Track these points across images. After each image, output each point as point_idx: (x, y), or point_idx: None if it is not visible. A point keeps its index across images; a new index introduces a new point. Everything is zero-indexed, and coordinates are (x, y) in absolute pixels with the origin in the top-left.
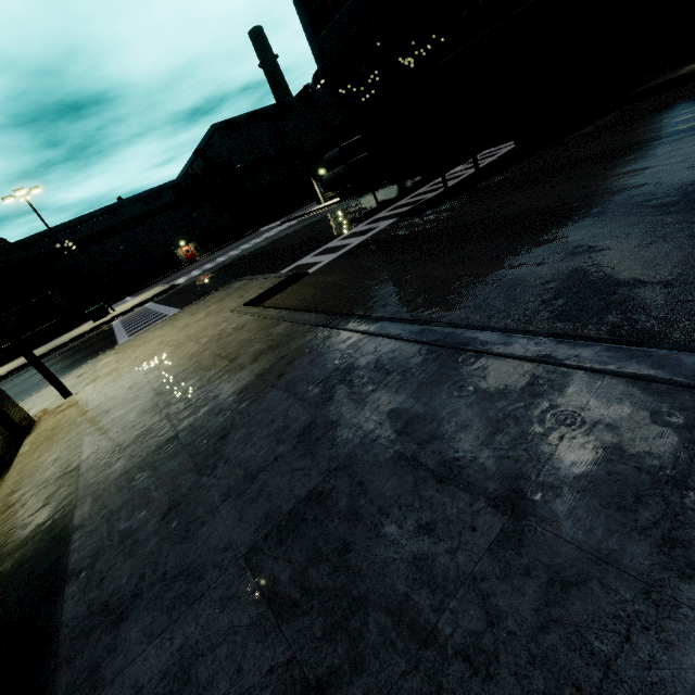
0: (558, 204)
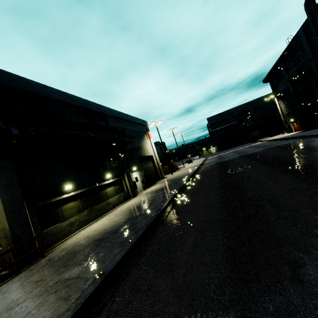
0: None
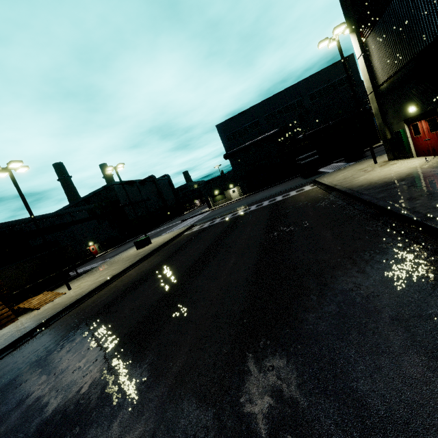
0: None
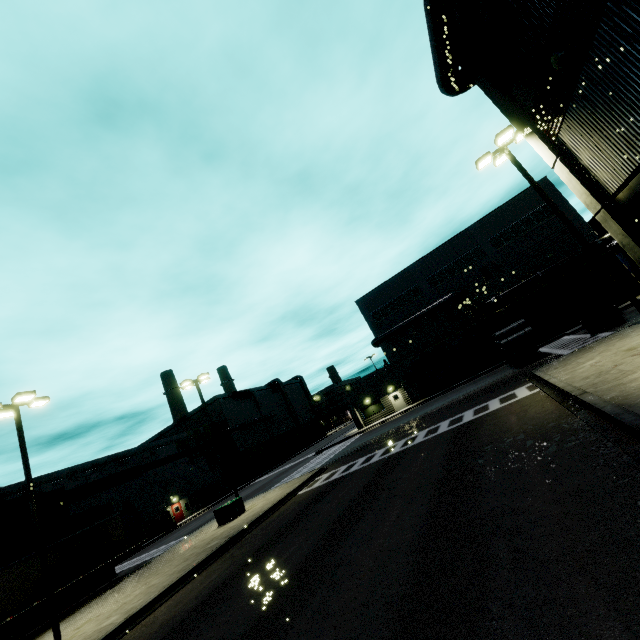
0: None
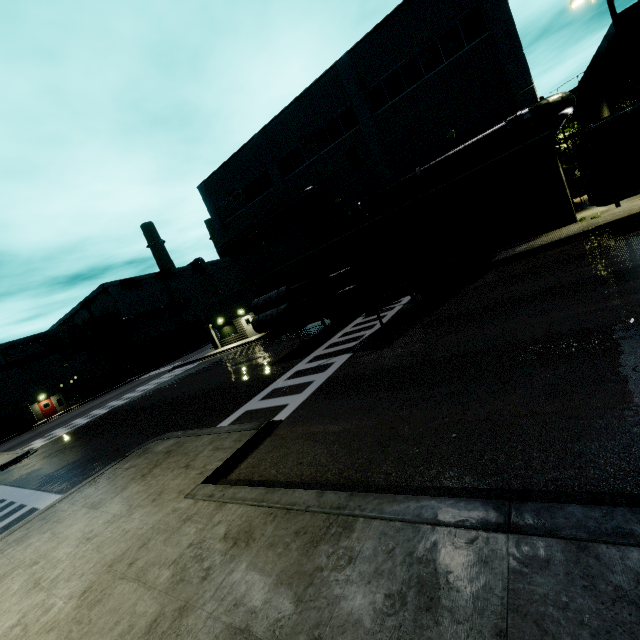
0: (591, 326)
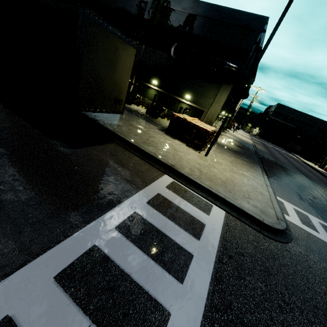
0: None
